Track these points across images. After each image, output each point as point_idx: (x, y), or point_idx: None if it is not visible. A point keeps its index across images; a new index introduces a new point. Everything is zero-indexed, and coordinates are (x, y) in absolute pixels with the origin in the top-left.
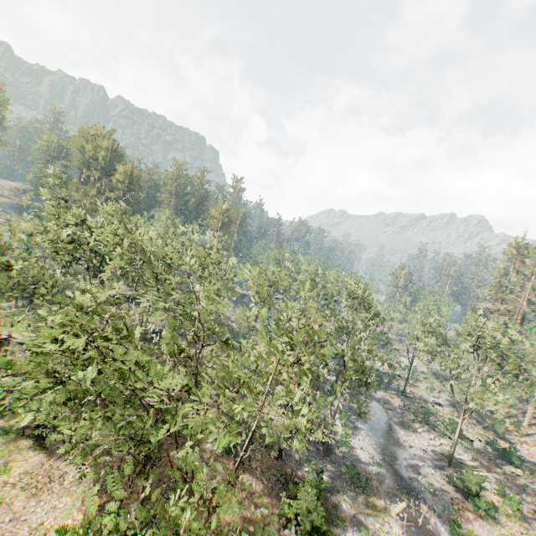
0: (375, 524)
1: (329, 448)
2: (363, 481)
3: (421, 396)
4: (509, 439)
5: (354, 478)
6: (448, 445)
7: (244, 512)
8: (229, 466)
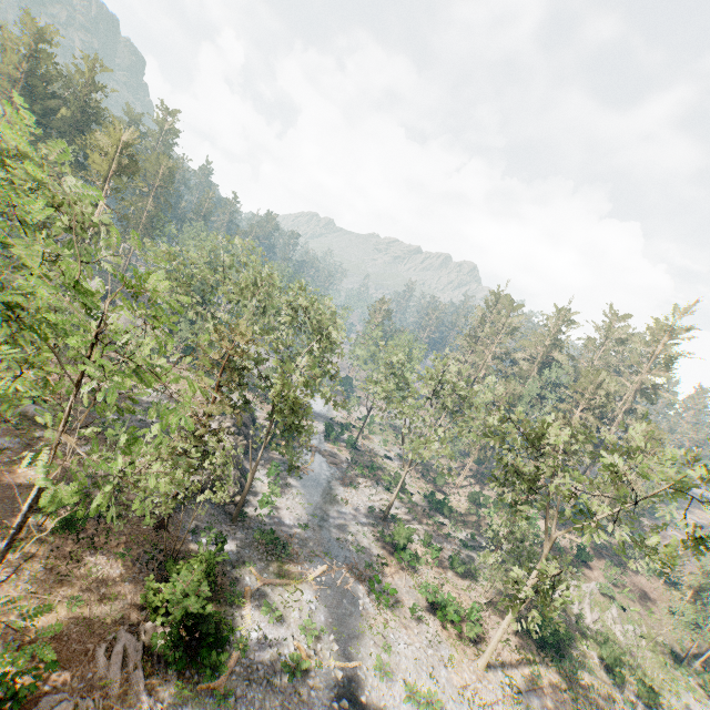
0: (284, 595)
1: (244, 511)
2: (279, 547)
3: (373, 449)
4: (446, 491)
5: (270, 545)
6: (388, 500)
7: (77, 610)
8: (65, 546)
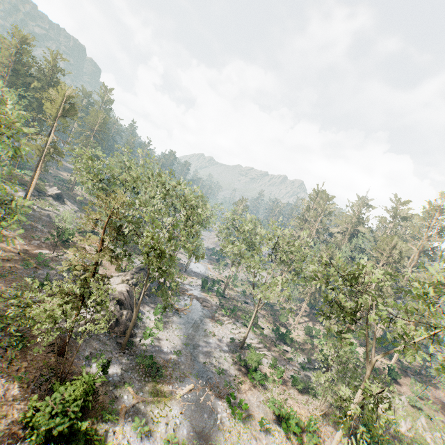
0: (154, 411)
1: (133, 341)
2: (153, 370)
3: (236, 297)
4: (288, 326)
5: (149, 368)
6: (245, 332)
7: None
8: None
